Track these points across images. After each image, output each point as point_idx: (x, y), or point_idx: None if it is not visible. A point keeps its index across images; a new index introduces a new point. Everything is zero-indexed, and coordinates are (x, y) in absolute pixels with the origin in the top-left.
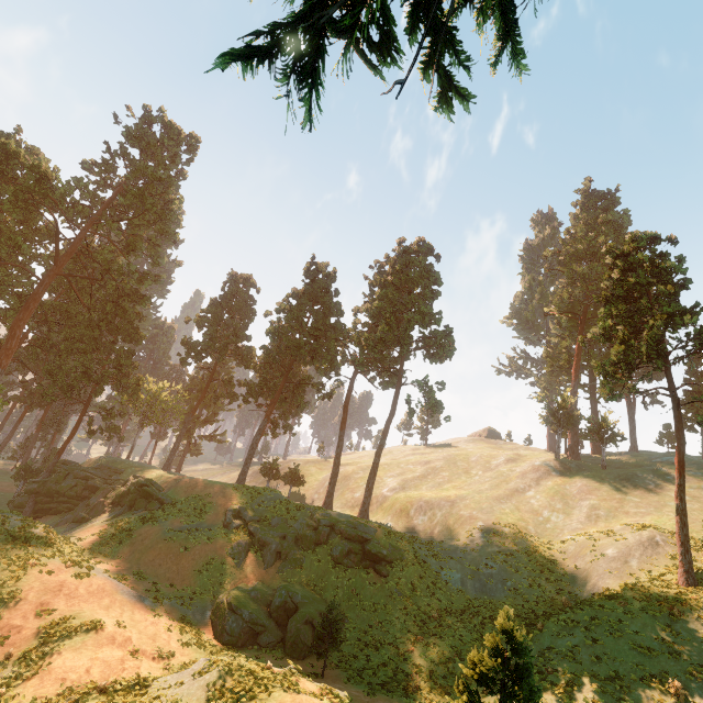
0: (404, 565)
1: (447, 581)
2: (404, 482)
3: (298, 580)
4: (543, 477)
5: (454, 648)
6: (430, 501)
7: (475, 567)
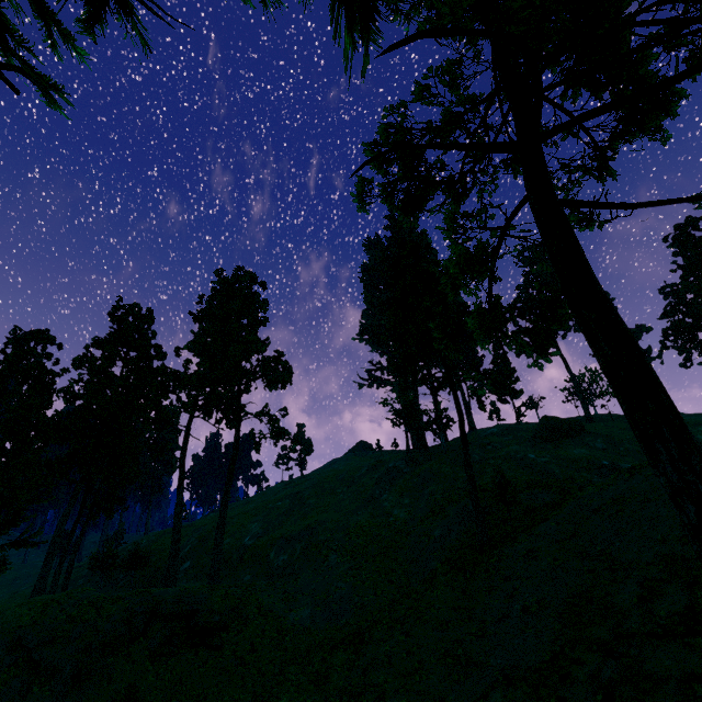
0: (244, 624)
1: (295, 623)
2: (268, 524)
3: (103, 701)
4: (396, 477)
5: None
6: (290, 536)
7: (325, 595)
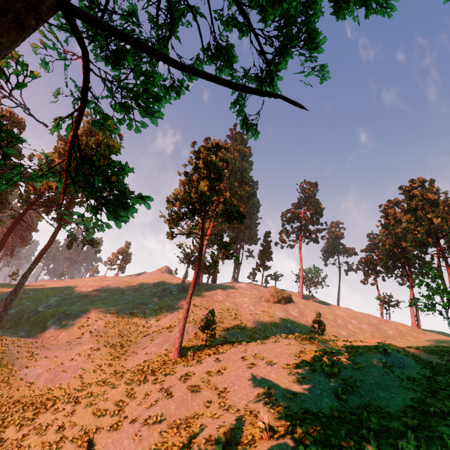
0: None
1: (23, 377)
2: (63, 300)
3: None
4: (165, 295)
5: None
6: (70, 313)
7: (61, 362)
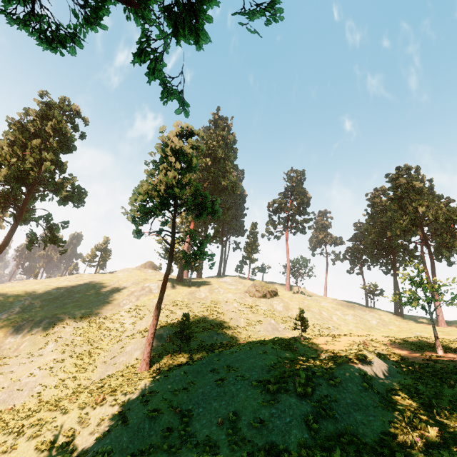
0: None
1: None
2: (29, 305)
3: None
4: (144, 294)
5: None
6: (34, 320)
7: (17, 378)
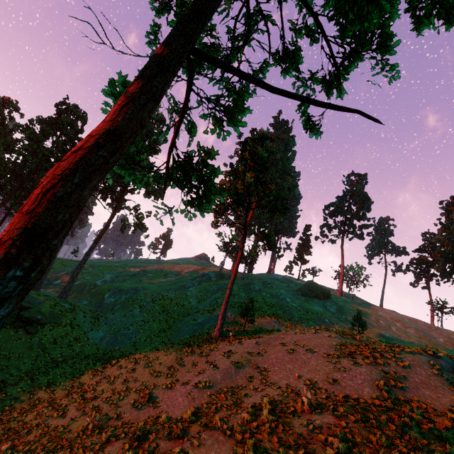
0: (56, 326)
1: (90, 338)
2: (116, 277)
3: None
4: (204, 280)
5: (50, 381)
6: (122, 289)
7: (118, 329)
